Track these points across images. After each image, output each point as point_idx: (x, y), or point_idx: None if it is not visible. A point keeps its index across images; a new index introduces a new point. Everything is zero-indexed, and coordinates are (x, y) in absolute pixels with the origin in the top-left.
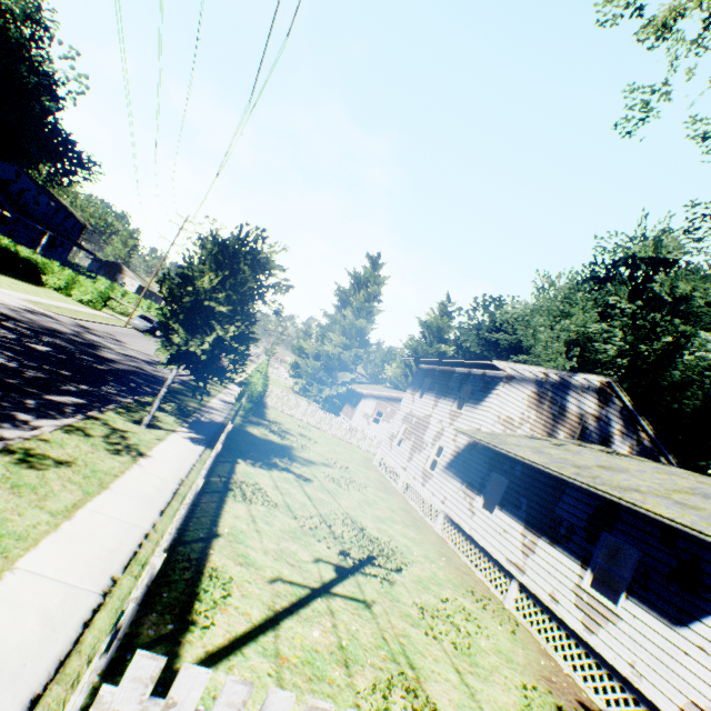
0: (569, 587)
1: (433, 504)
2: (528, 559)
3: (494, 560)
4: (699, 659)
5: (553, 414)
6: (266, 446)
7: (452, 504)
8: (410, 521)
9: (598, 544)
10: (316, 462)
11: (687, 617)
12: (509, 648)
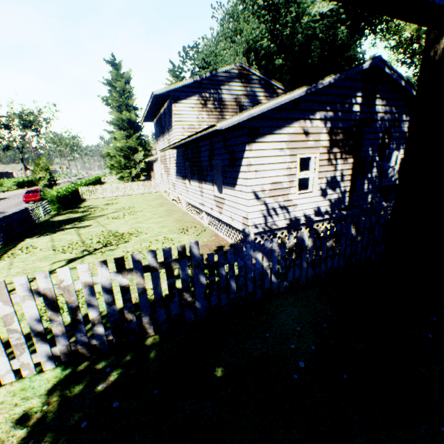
0: (213, 199)
1: (180, 199)
2: (203, 198)
3: (198, 208)
4: (241, 197)
5: (218, 108)
6: (62, 223)
7: (183, 193)
8: (166, 214)
9: (213, 170)
10: (105, 214)
11: (236, 180)
12: (187, 243)
